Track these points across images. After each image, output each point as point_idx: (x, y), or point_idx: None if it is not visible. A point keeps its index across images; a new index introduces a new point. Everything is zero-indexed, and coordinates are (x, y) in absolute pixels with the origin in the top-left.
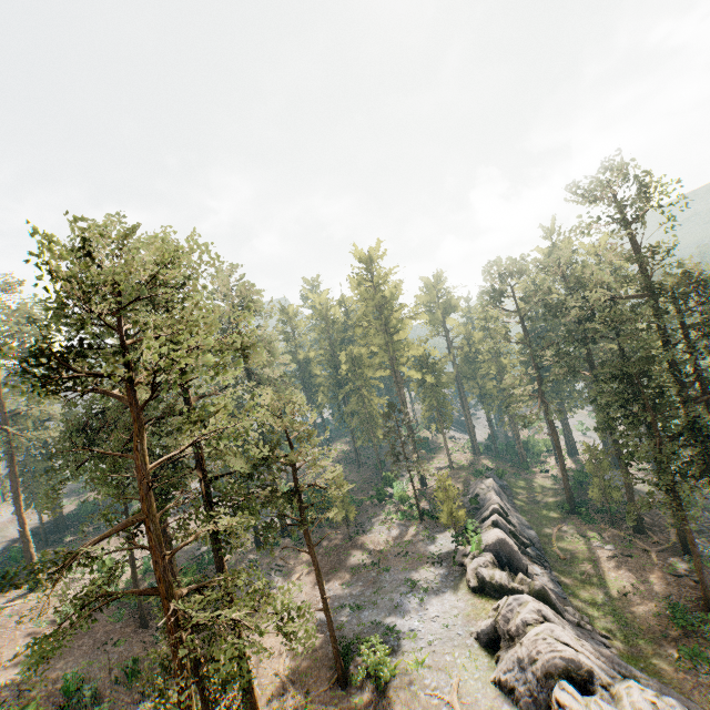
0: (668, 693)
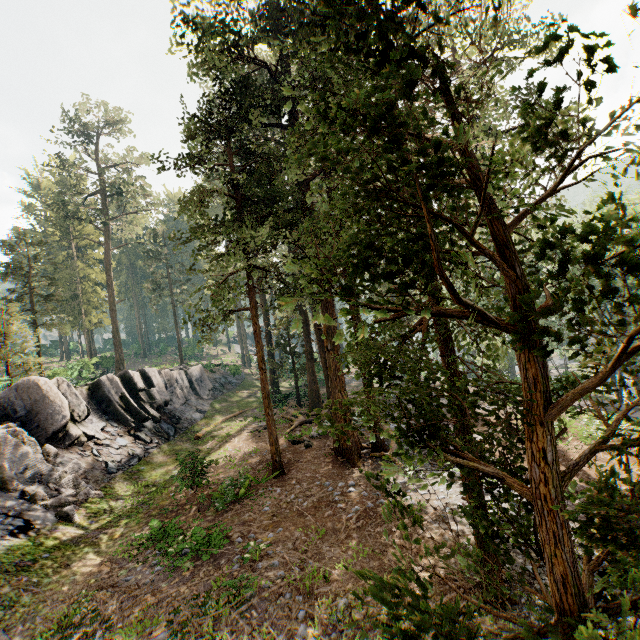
0: None
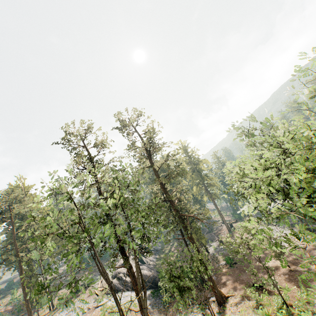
0: (153, 269)
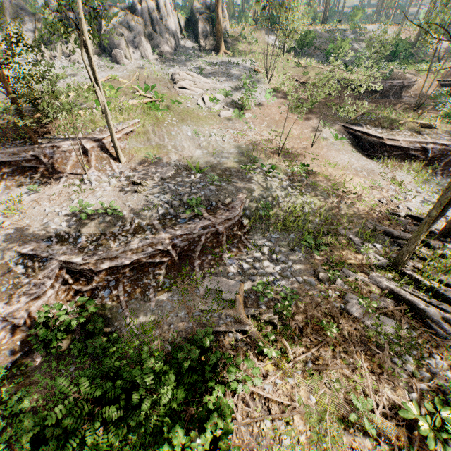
0: None
